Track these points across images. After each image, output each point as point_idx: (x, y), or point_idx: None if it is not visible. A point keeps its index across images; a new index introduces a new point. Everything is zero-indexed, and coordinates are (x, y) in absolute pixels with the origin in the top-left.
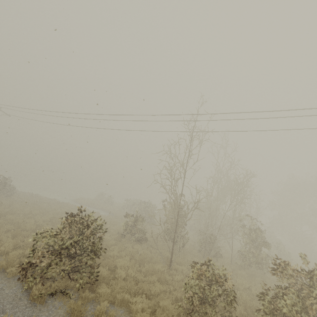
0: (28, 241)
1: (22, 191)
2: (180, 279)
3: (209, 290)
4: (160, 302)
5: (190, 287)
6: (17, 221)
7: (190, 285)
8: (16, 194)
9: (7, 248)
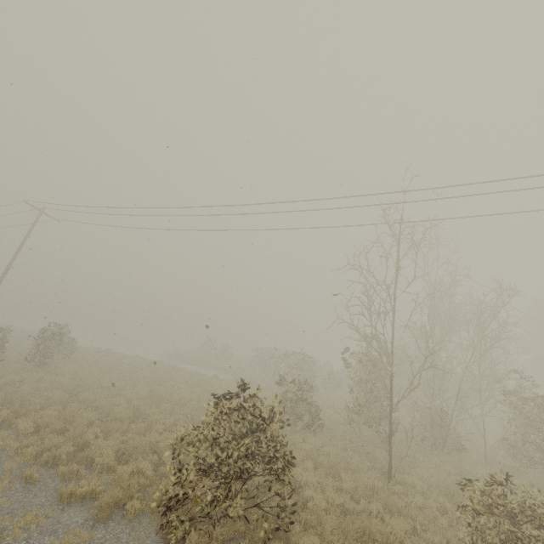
0: (135, 442)
1: (83, 346)
2: (421, 504)
3: (526, 540)
4: None
5: (481, 531)
6: (99, 403)
7: (479, 526)
8: (76, 352)
9: (107, 459)
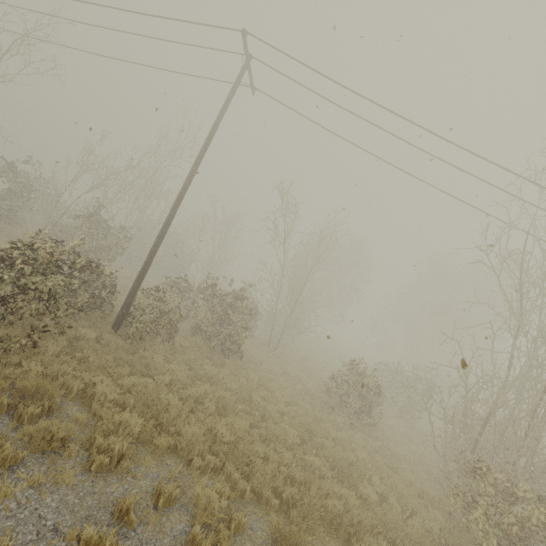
0: None
1: None
2: None
3: None
4: None
5: None
6: None
7: None
8: None
9: None
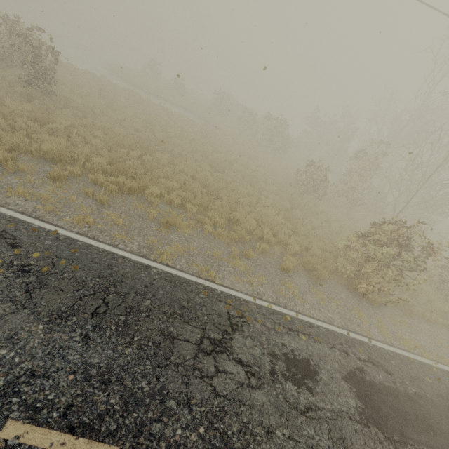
0: (271, 222)
1: None
2: None
3: None
4: (425, 287)
5: None
6: (186, 169)
7: None
8: None
9: (270, 237)
